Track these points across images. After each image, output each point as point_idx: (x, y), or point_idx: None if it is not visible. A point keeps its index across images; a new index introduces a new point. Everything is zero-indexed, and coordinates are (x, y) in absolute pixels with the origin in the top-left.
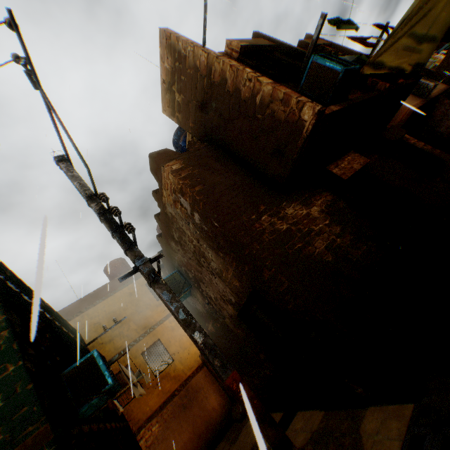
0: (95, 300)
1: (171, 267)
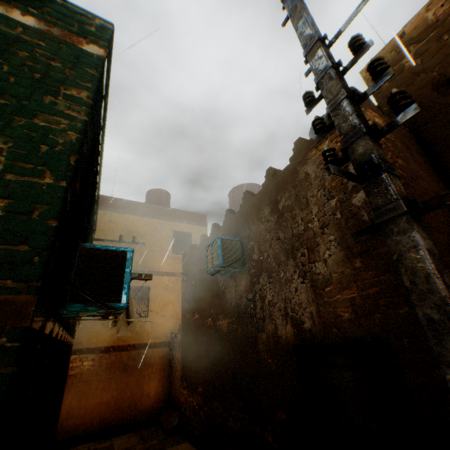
0: (124, 208)
1: (232, 232)
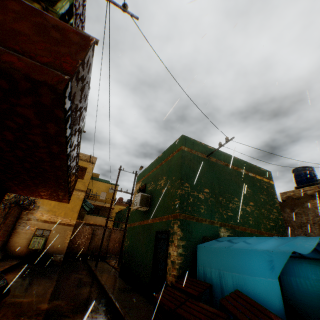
0: None
1: None
